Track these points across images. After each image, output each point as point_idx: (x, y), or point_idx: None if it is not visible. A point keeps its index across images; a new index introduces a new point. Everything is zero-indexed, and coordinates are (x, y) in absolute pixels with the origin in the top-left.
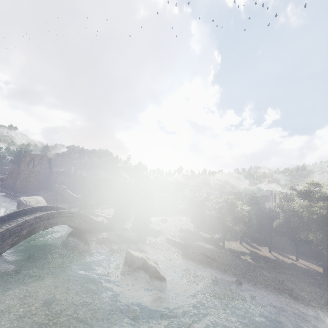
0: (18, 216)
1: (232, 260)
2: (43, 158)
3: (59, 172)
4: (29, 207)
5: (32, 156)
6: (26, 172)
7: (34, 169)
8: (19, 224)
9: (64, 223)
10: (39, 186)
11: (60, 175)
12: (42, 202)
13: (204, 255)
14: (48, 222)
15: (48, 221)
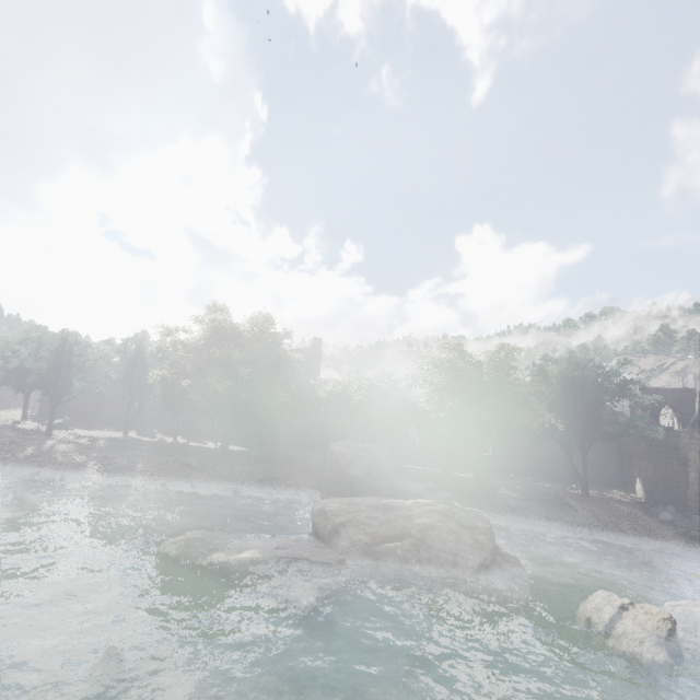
0: None
1: (35, 444)
2: None
3: None
4: None
5: None
6: None
7: None
8: None
9: None
10: None
11: None
12: None
13: None
14: None
15: None
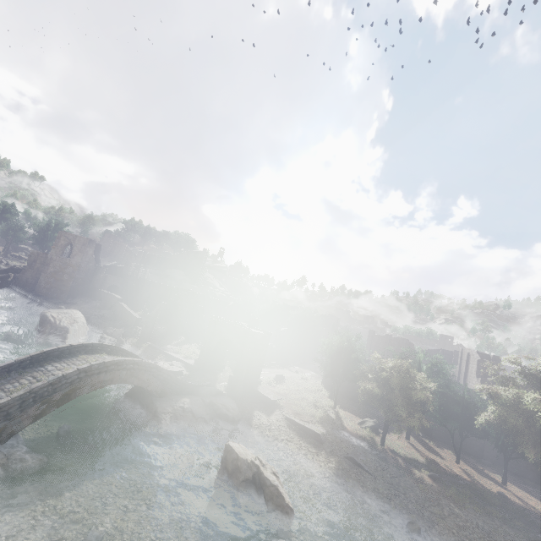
0: (47, 360)
1: (399, 475)
2: (88, 244)
3: (110, 268)
4: (67, 345)
5: (70, 238)
6: (57, 264)
7: (70, 261)
8: (51, 381)
9: (124, 381)
10: (76, 289)
11: (111, 272)
12: (80, 320)
13: (351, 461)
14: (99, 379)
15: (99, 376)
